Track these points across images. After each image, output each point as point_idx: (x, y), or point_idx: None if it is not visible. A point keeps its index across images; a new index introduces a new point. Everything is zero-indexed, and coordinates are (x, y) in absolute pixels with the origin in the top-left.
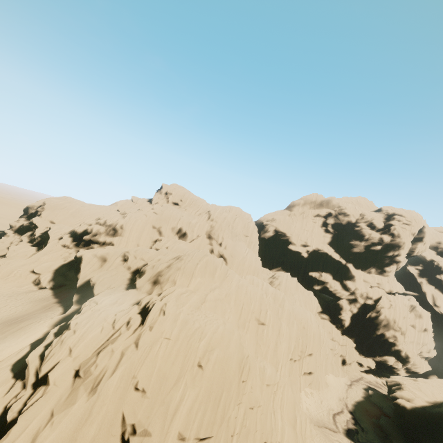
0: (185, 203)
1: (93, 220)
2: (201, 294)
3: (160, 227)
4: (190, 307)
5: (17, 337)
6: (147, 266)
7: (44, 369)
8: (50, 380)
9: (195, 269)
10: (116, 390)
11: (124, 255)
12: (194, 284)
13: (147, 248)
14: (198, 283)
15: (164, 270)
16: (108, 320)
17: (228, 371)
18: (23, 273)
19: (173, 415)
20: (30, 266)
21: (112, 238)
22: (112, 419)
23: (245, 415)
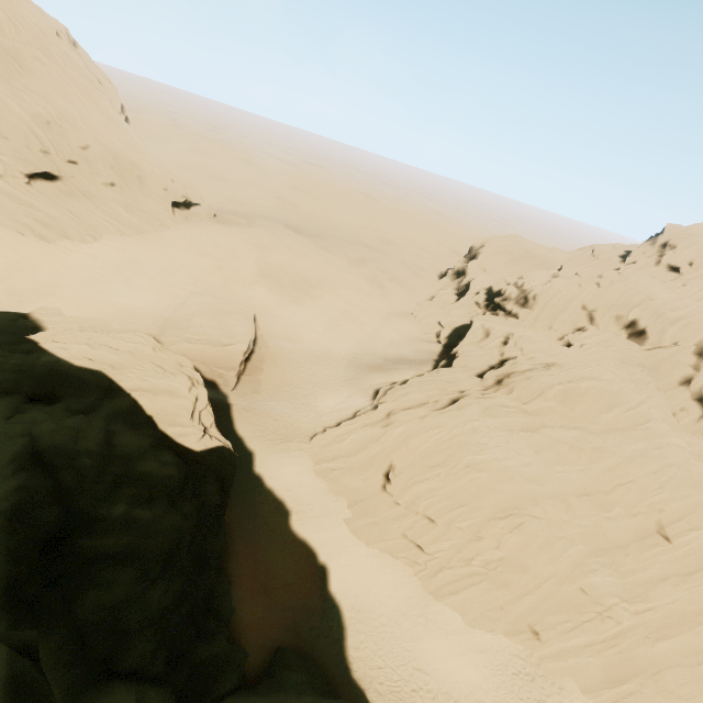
0: (696, 270)
1: (514, 278)
2: (536, 421)
3: (593, 310)
4: (500, 424)
5: (391, 373)
6: (514, 360)
7: (381, 401)
8: (378, 408)
9: (550, 389)
10: (396, 438)
11: (508, 336)
12: (538, 406)
13: (557, 335)
14: (545, 407)
15: (515, 373)
16: (430, 392)
17: (482, 498)
18: (432, 321)
19: (416, 482)
20: (439, 317)
21: (519, 309)
22: (388, 453)
23: (501, 561)
